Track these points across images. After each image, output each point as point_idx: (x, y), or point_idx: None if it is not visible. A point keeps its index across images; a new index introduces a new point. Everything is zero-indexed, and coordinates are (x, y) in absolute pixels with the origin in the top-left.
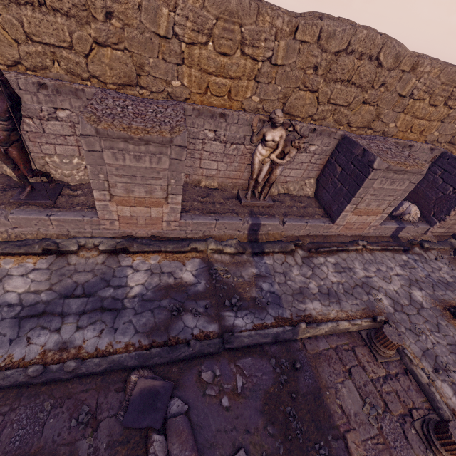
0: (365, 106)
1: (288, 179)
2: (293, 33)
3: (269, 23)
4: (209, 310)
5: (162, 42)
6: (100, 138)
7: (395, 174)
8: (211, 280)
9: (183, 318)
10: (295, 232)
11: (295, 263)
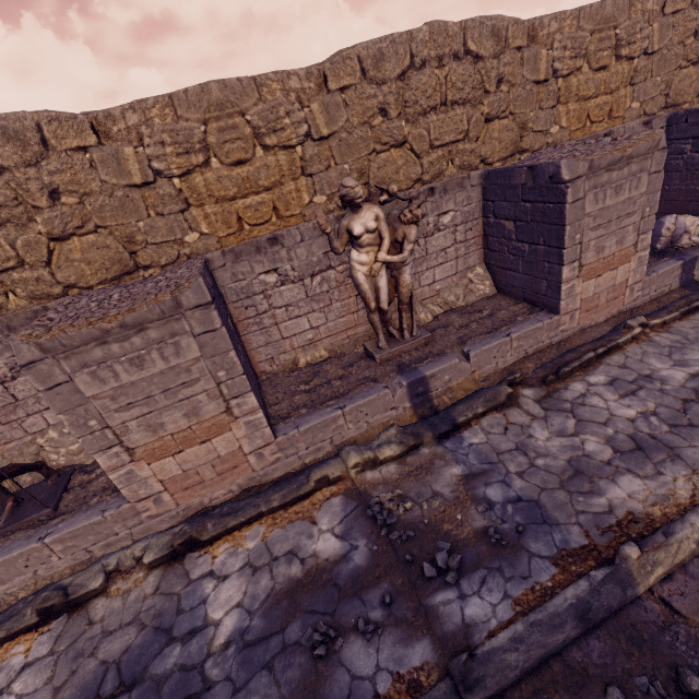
0: (493, 124)
1: (437, 288)
2: (324, 86)
3: (281, 91)
4: (396, 606)
5: (145, 192)
6: (57, 358)
7: (612, 172)
8: (377, 530)
9: (343, 655)
10: (497, 363)
11: (530, 417)
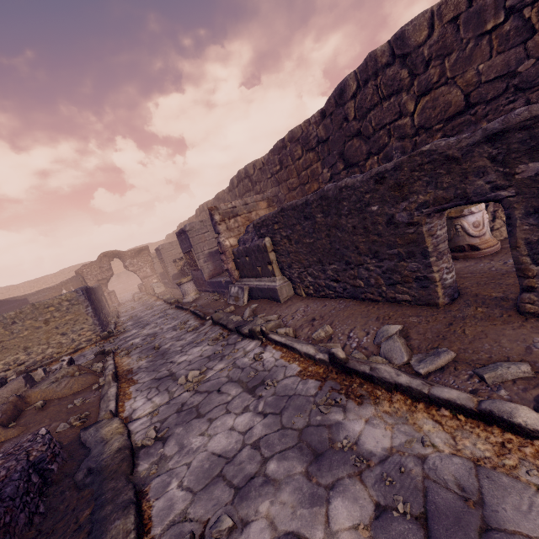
0: None
1: None
2: None
3: None
4: None
5: None
6: None
7: None
8: None
9: None
10: None
11: None
